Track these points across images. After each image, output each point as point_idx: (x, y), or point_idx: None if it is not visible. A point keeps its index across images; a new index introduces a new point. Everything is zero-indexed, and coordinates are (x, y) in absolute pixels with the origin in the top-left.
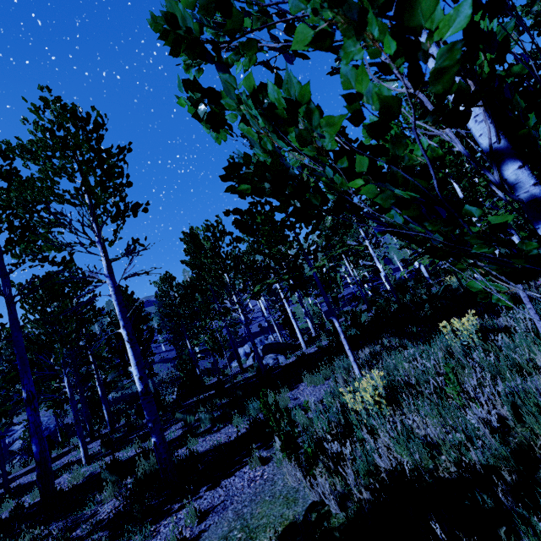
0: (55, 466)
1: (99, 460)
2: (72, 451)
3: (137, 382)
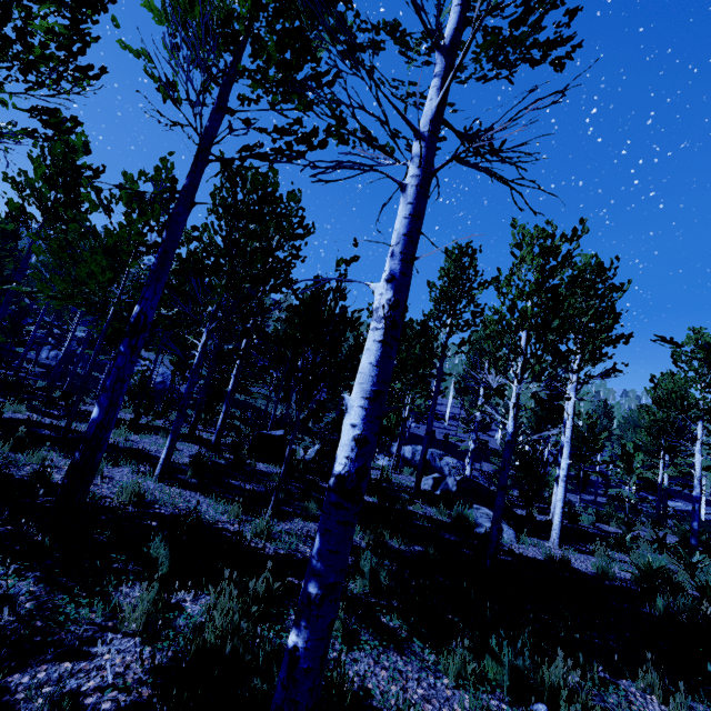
0: (130, 441)
1: (175, 485)
2: (160, 435)
3: (345, 444)
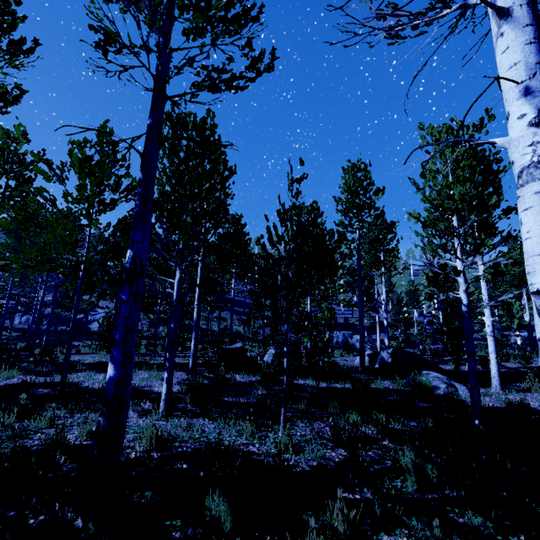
0: None
1: (181, 416)
2: (142, 370)
3: None
